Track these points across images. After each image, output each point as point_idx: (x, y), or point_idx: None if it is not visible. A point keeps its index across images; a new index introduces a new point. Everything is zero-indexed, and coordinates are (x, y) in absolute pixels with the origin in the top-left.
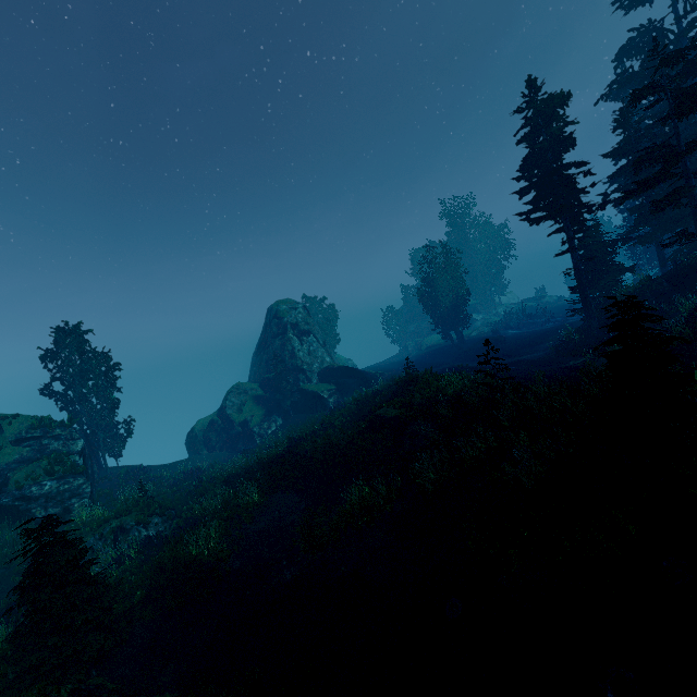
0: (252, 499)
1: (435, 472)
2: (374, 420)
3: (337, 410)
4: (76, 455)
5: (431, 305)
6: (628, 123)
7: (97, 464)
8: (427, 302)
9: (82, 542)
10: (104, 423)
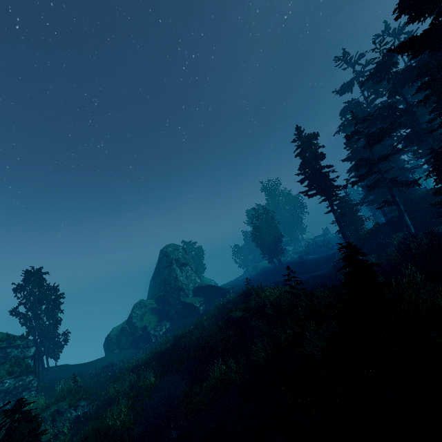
0: (150, 381)
1: (265, 351)
2: (227, 320)
3: (205, 314)
4: (29, 359)
5: (260, 243)
6: (351, 145)
7: (41, 365)
8: (257, 241)
9: (38, 418)
10: (49, 334)
